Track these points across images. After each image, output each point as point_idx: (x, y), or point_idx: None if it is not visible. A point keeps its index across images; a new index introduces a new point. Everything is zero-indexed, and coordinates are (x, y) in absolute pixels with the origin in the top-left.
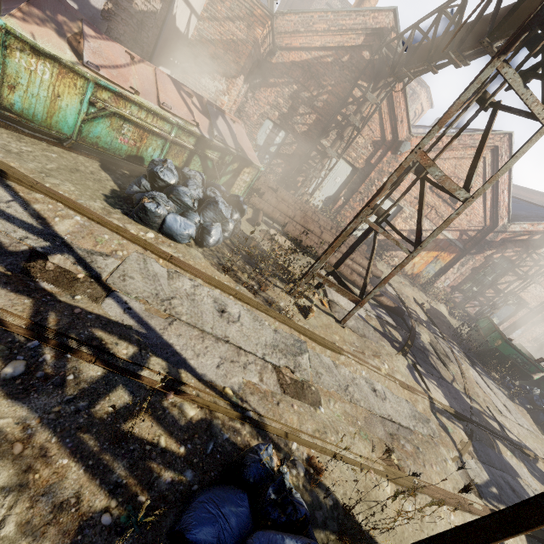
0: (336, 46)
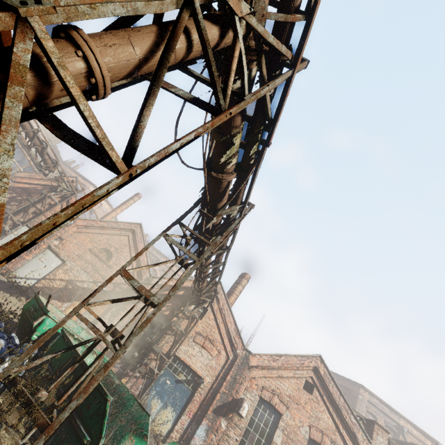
0: (45, 184)
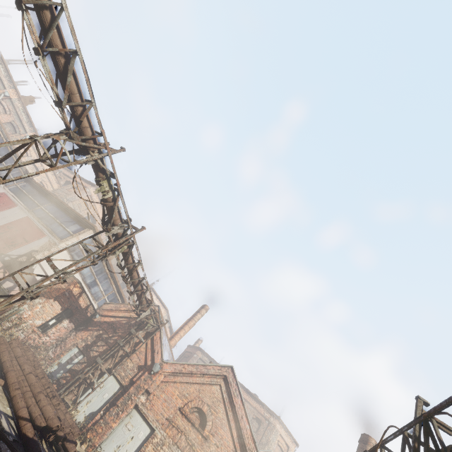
0: (129, 316)
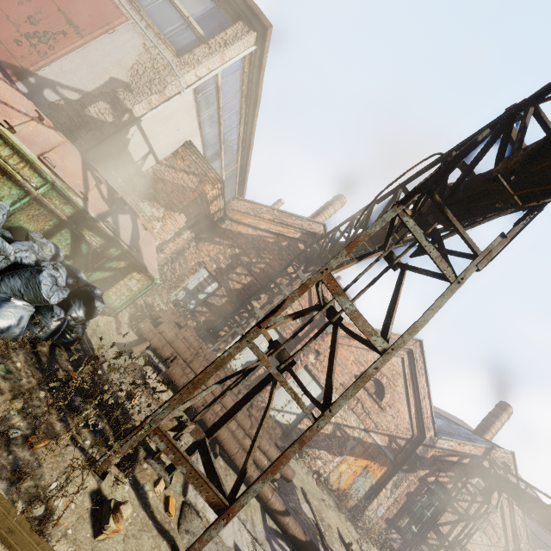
0: (277, 233)
